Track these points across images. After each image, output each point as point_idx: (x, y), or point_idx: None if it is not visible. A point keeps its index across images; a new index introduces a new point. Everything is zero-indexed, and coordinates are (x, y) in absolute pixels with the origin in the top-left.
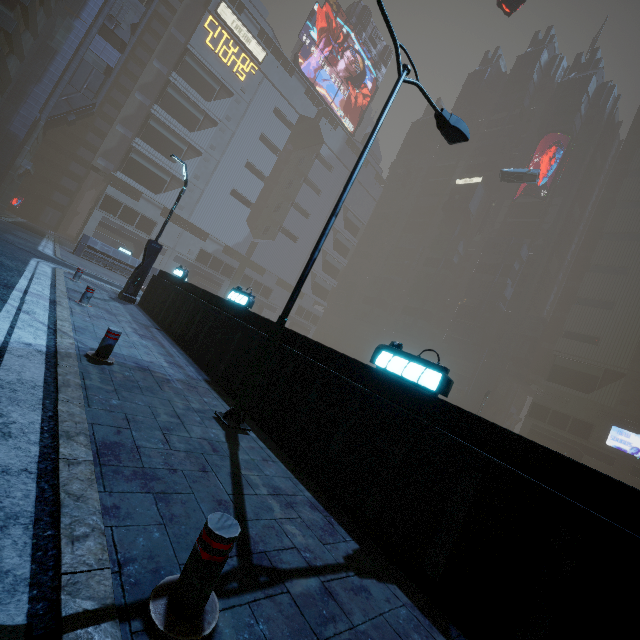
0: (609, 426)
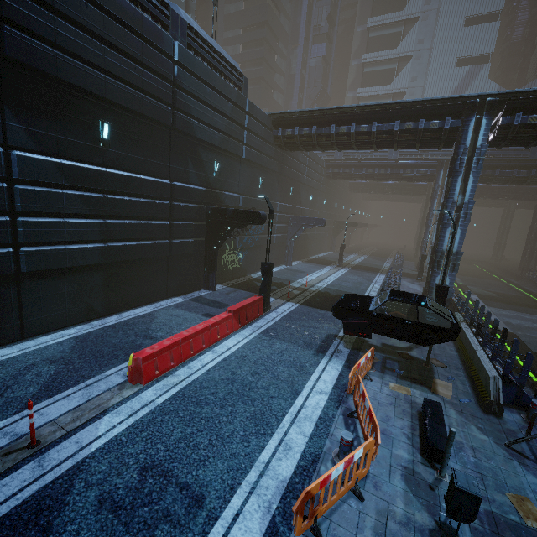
0: None
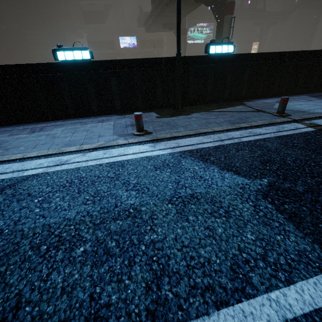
0: (118, 38)
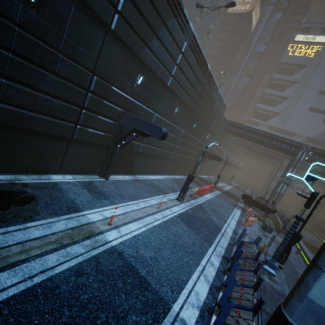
0: None
